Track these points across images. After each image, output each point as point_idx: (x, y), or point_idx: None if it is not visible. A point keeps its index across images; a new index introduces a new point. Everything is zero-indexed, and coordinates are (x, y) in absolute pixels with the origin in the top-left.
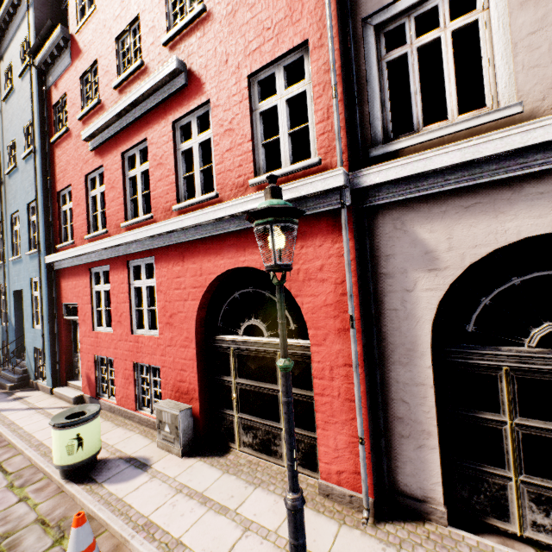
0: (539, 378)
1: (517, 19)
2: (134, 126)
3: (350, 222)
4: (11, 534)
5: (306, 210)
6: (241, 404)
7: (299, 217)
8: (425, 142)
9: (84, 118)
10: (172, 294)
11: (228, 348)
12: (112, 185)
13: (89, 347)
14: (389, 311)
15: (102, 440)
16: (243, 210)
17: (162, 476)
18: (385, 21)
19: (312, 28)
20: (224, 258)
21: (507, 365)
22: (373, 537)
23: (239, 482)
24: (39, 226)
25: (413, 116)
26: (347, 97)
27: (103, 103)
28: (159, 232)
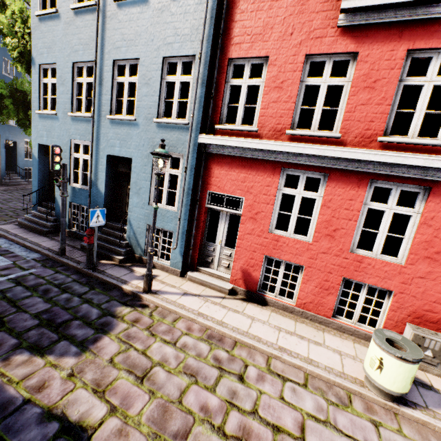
0: None
1: None
2: None
3: None
4: None
5: None
6: None
7: None
8: None
9: None
10: None
11: None
12: (370, 85)
13: (256, 245)
14: None
15: (335, 348)
16: None
17: None
18: None
19: None
20: None
21: None
22: None
23: None
24: (196, 94)
25: None
26: None
27: None
28: None
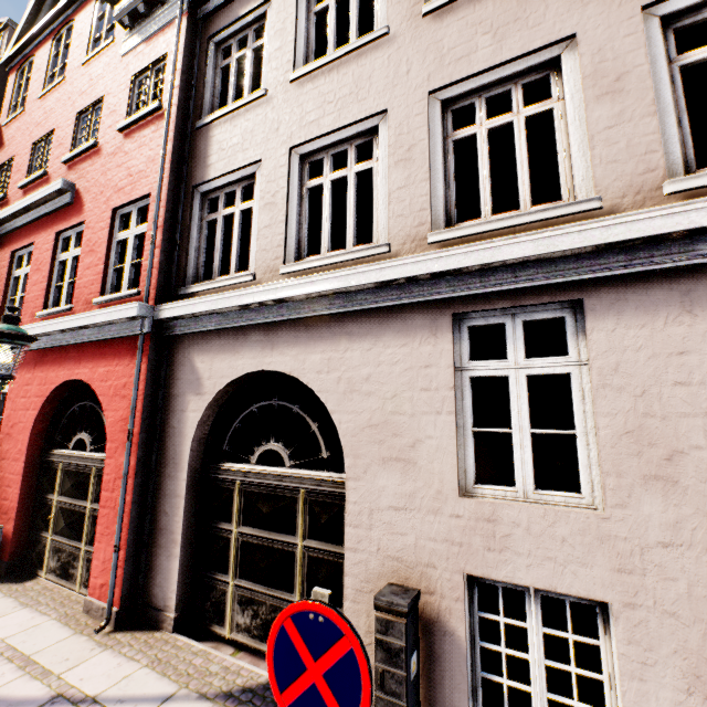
0: (255, 490)
1: (261, 215)
2: (28, 228)
3: (148, 347)
4: None
5: (121, 333)
6: (56, 525)
7: (25, 340)
8: (210, 290)
9: None
10: (18, 402)
11: (58, 463)
12: None
13: None
14: (171, 429)
15: None
16: (76, 326)
17: None
18: (208, 191)
19: (155, 186)
20: (65, 369)
21: (238, 479)
22: (95, 641)
23: (12, 603)
24: None
25: (214, 267)
26: (168, 244)
27: (9, 198)
28: None
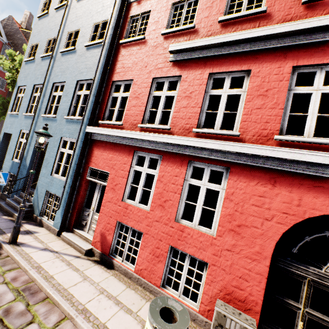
0: None
1: None
2: (236, 56)
3: None
4: None
5: None
6: None
7: None
8: None
9: (167, 34)
10: (246, 207)
11: (302, 277)
12: (188, 95)
13: (112, 212)
14: None
15: (144, 319)
16: None
17: None
18: None
19: None
20: None
21: None
22: None
23: None
24: (88, 101)
25: None
26: None
27: (196, 28)
28: (260, 153)
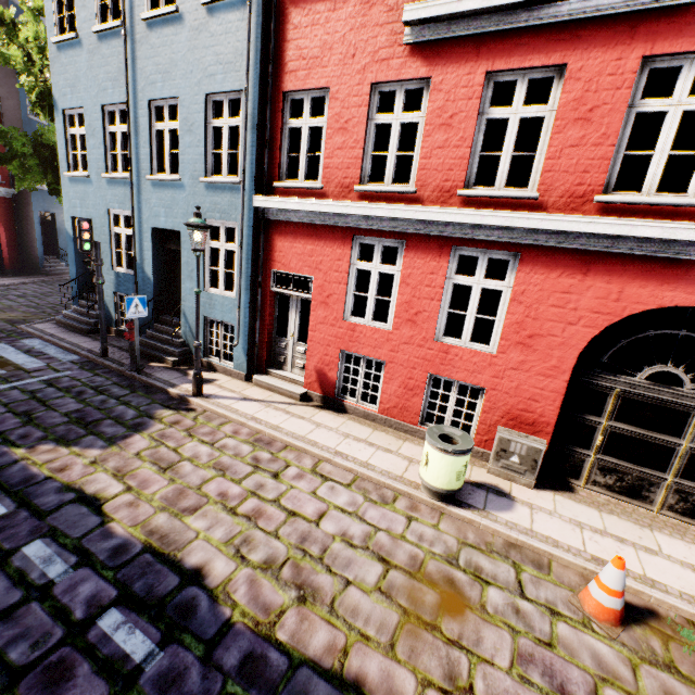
0: None
1: None
2: (539, 33)
3: None
4: (455, 556)
5: None
6: (606, 447)
7: None
8: None
9: None
10: (543, 311)
11: (609, 389)
12: (446, 121)
13: (330, 338)
14: None
15: (408, 456)
16: None
17: (540, 508)
18: None
19: None
20: (676, 290)
21: None
22: None
23: (627, 523)
24: (246, 143)
25: None
26: None
27: None
28: (570, 229)
